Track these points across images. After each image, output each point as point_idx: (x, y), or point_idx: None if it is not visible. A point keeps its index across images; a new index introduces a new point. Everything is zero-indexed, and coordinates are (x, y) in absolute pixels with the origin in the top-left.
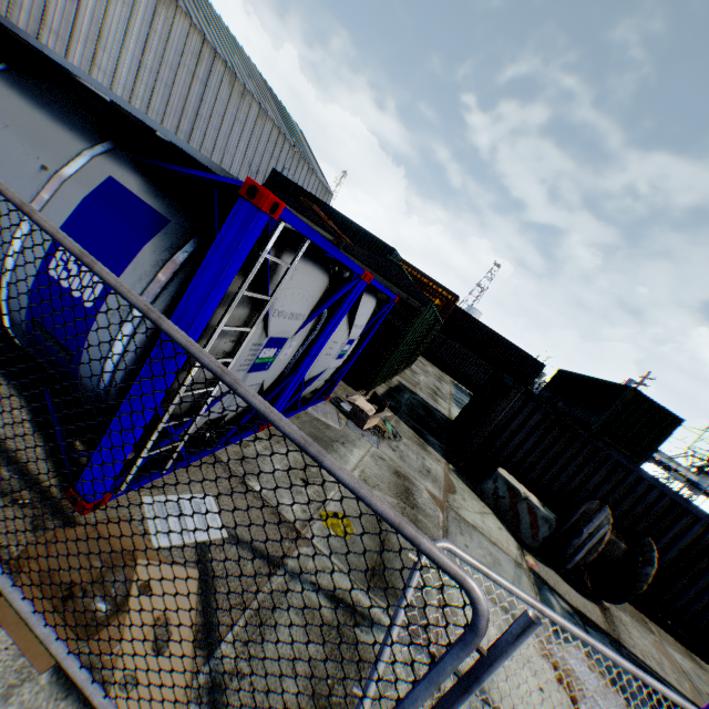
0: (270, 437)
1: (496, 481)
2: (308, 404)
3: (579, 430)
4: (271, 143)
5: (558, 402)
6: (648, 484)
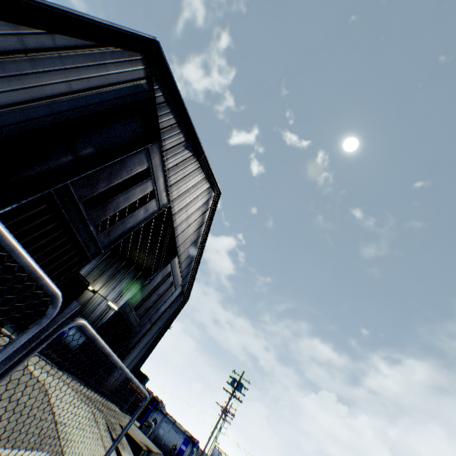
0: None
1: None
2: None
3: None
4: None
5: None
6: None
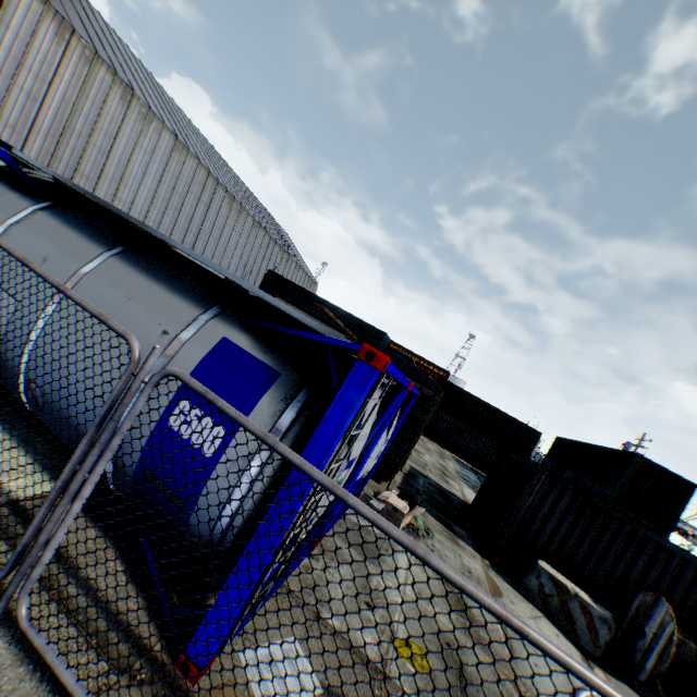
0: (466, 607)
1: (539, 575)
2: (345, 508)
3: (611, 511)
4: (264, 246)
5: (565, 472)
6: (695, 566)
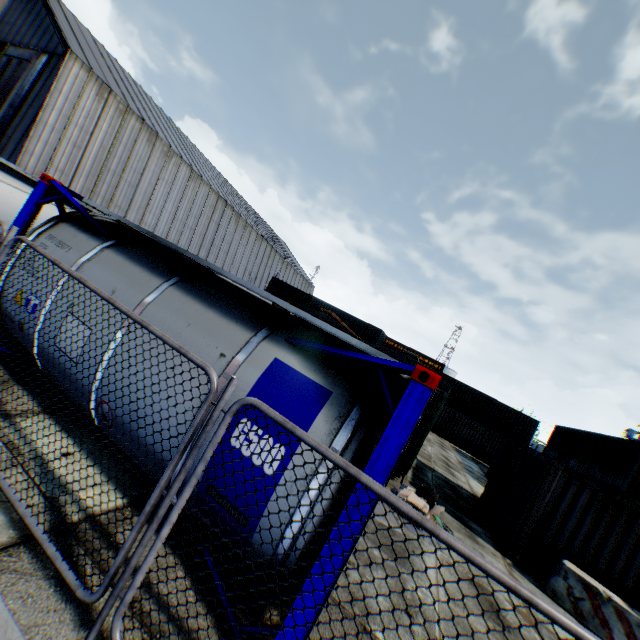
0: None
1: (566, 576)
2: None
3: (635, 507)
4: (266, 256)
5: (569, 462)
6: None
